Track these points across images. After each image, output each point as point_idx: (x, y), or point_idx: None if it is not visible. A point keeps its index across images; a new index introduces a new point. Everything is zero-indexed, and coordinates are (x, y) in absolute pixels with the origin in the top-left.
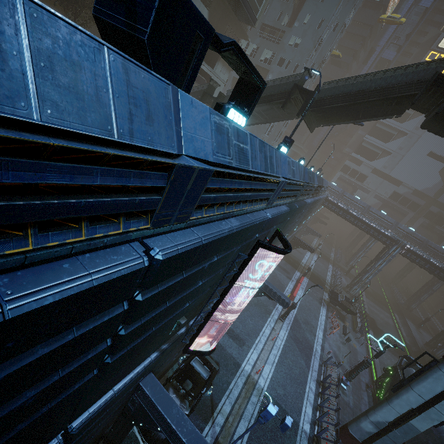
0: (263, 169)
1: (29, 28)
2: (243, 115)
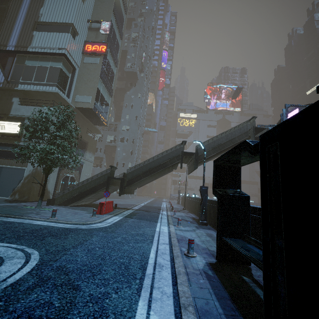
0: None
1: None
2: None
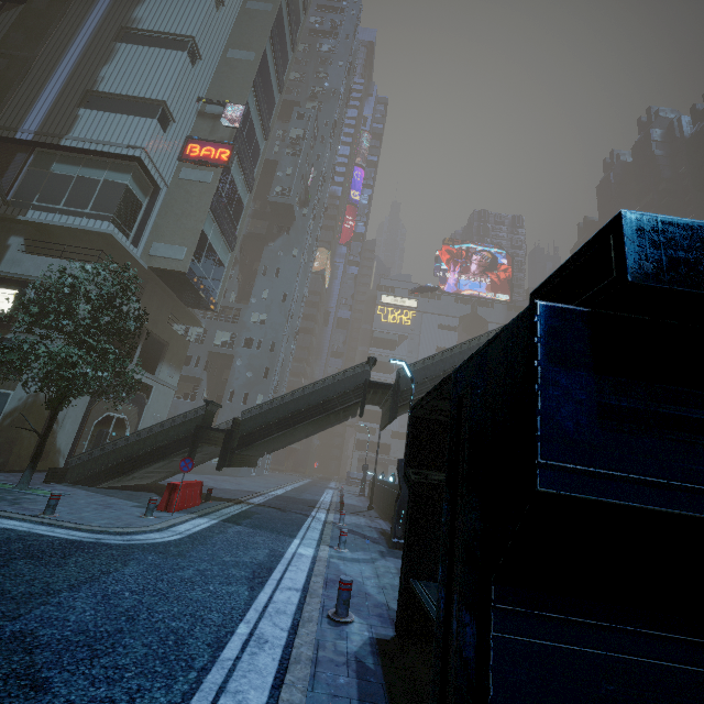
0: None
1: None
2: None
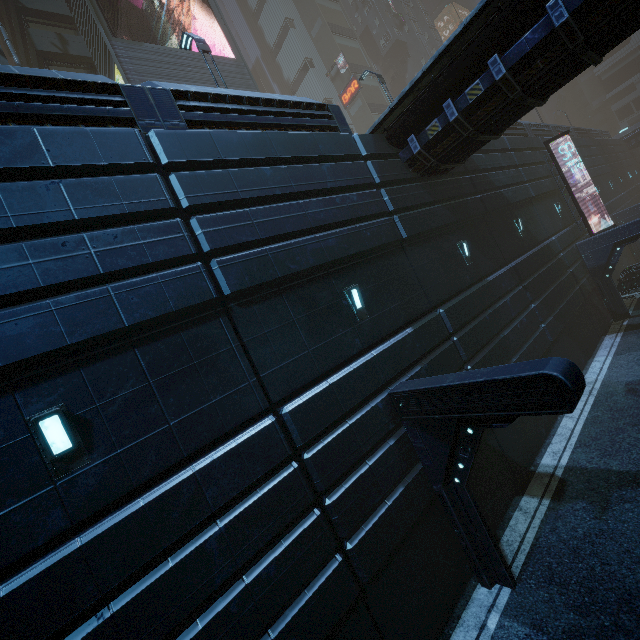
0: None
1: None
2: None
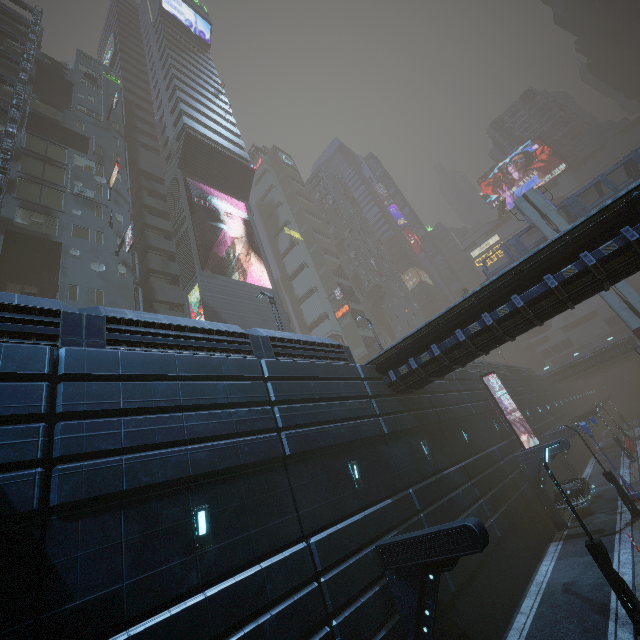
0: None
1: None
2: None
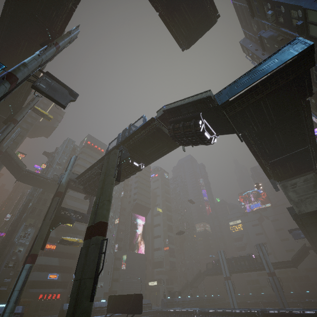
0: (183, 300)
1: (172, 299)
2: (180, 296)
